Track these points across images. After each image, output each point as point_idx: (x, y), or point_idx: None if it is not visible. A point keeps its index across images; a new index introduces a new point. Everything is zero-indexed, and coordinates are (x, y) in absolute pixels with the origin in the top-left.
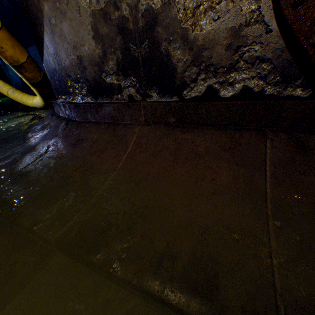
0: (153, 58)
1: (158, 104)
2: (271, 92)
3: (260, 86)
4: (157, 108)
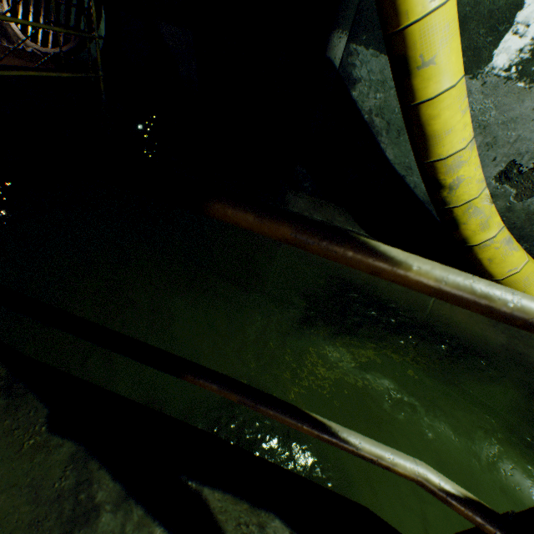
0: (3, 28)
1: (6, 47)
2: (40, 54)
3: (37, 51)
4: (6, 49)
